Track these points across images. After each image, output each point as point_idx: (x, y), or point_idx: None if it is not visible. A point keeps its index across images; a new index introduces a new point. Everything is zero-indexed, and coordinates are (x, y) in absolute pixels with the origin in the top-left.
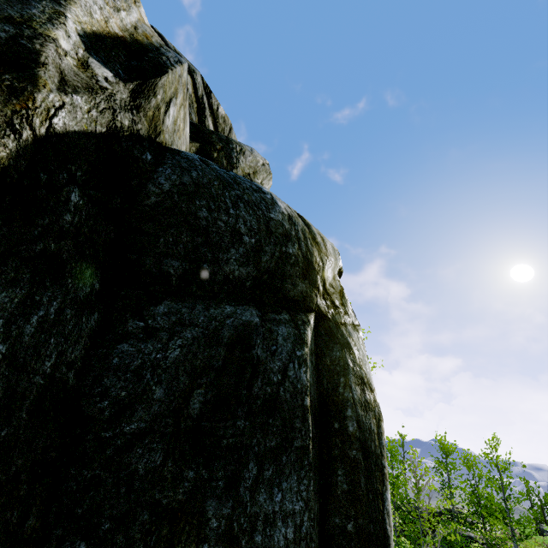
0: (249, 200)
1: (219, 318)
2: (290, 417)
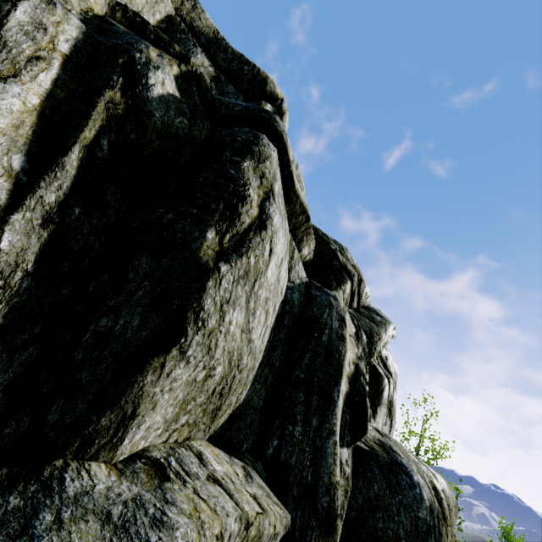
0: (406, 503)
1: None
2: None
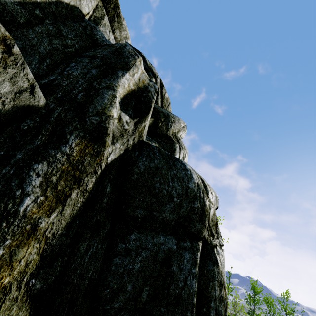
0: (179, 176)
1: (158, 245)
2: (185, 309)
